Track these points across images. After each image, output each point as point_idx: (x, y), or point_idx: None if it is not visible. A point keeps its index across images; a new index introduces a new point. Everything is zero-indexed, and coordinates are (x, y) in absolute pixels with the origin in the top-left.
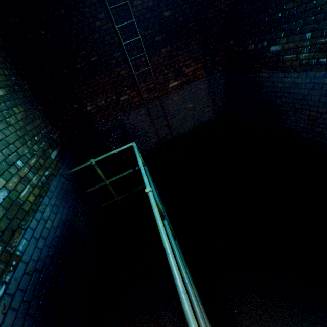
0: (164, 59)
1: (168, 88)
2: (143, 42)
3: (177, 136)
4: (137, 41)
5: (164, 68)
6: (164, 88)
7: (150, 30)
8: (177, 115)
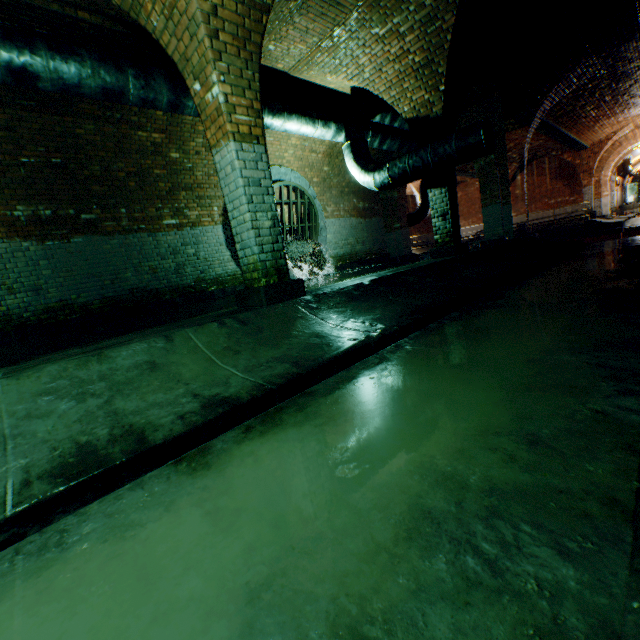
0: None
1: None
2: None
3: None
4: None
5: None
6: None
7: None
8: None
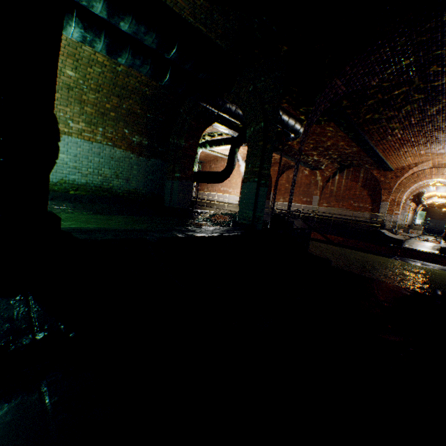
0: (445, 215)
1: (443, 219)
2: (442, 212)
3: (439, 228)
4: (441, 211)
5: (444, 216)
6: (442, 219)
7: (445, 211)
8: (442, 225)
